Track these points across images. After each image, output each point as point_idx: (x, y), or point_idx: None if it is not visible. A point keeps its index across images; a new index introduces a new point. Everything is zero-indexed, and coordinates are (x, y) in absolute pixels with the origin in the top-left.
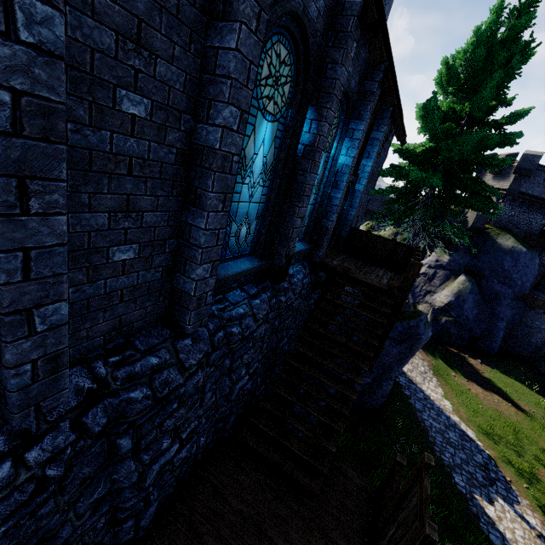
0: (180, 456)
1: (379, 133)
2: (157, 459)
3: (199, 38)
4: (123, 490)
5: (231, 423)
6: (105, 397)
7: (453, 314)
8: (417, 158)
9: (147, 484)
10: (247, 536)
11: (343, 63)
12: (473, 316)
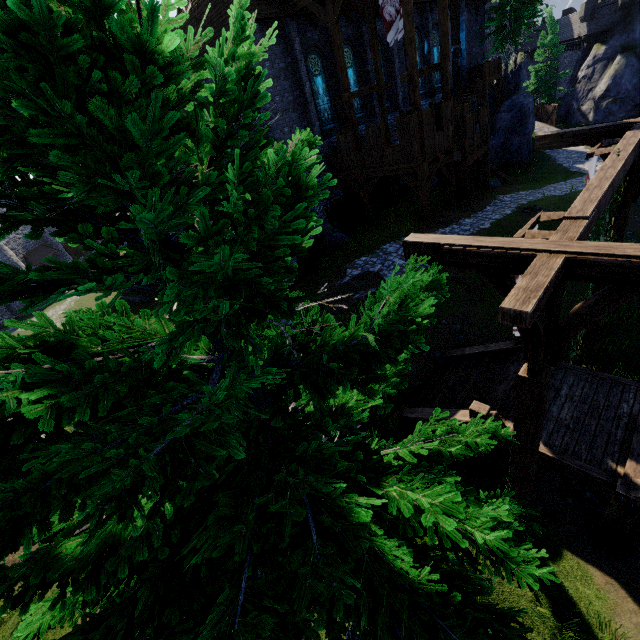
0: None
1: (463, 18)
2: None
3: (403, 49)
4: None
5: None
6: None
7: (612, 95)
8: (498, 9)
9: None
10: None
11: (429, 25)
12: (633, 86)
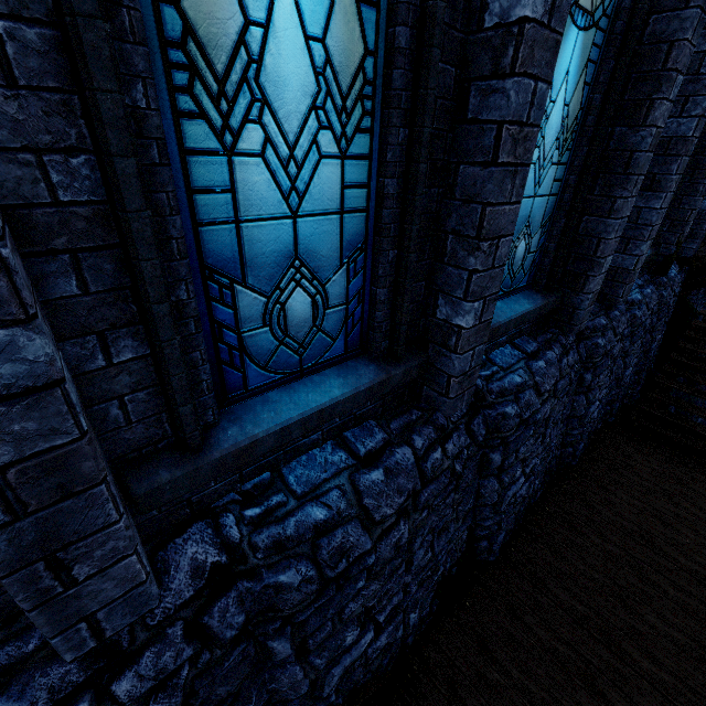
0: (594, 415)
1: None
2: (590, 406)
3: None
4: (572, 419)
5: (615, 410)
6: (582, 340)
7: None
8: None
9: (585, 422)
10: (668, 483)
11: None
12: None
